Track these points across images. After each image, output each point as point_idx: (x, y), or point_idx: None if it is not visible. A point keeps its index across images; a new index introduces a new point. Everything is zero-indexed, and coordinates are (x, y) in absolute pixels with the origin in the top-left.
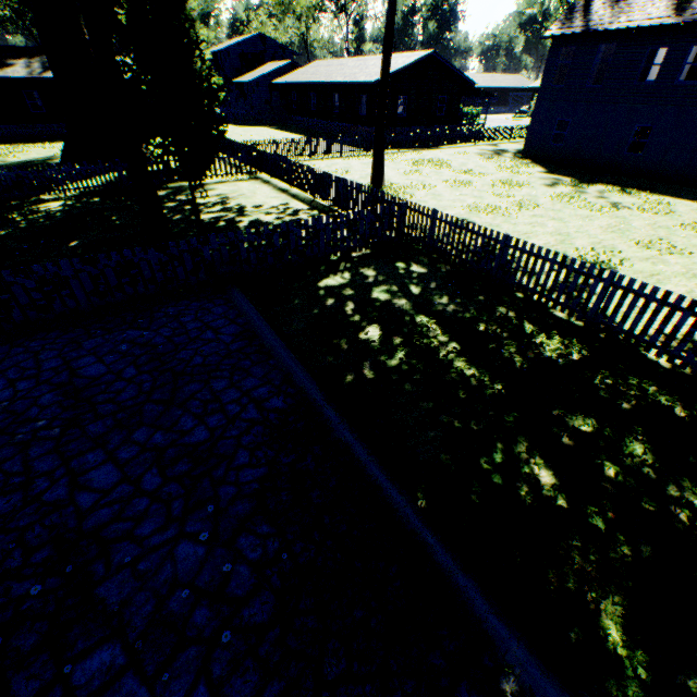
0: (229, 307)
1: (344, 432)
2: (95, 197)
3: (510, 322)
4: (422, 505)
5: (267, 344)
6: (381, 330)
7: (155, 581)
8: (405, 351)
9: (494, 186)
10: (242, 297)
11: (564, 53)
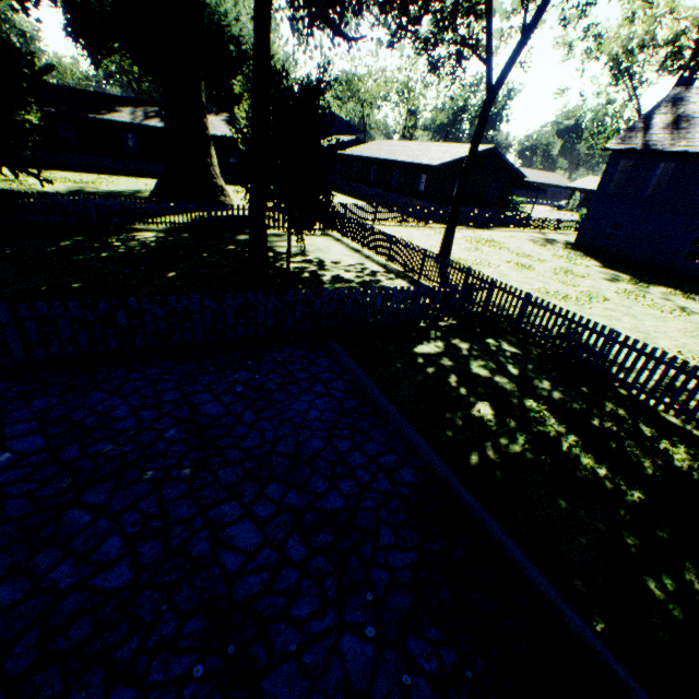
0: (332, 361)
1: (490, 524)
2: (184, 233)
3: (623, 420)
4: (601, 632)
5: (380, 407)
6: (492, 409)
7: (325, 681)
8: (524, 436)
9: (557, 274)
10: (344, 352)
11: (622, 165)
